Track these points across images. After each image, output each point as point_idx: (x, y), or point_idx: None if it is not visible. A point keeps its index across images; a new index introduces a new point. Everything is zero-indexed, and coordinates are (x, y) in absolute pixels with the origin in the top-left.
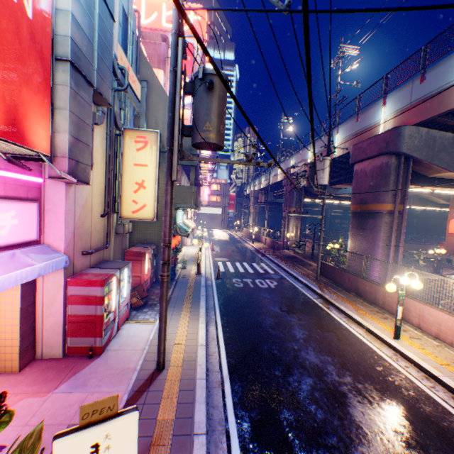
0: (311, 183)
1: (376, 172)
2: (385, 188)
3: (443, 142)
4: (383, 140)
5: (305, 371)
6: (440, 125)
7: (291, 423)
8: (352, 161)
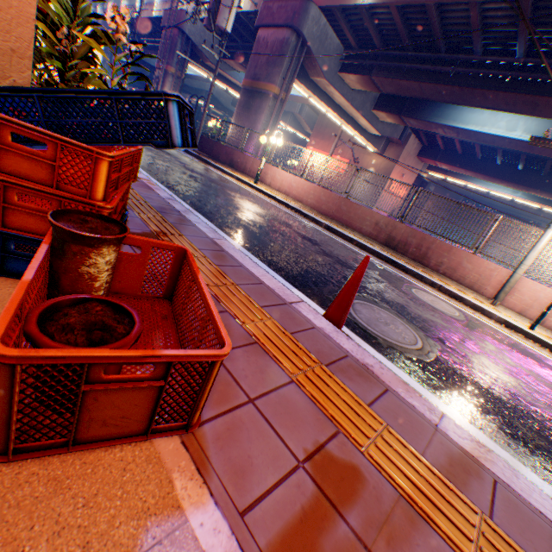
0: (212, 22)
1: (277, 48)
2: (280, 69)
3: (331, 46)
4: (293, 10)
5: (192, 174)
6: (335, 25)
7: (185, 181)
8: (259, 23)
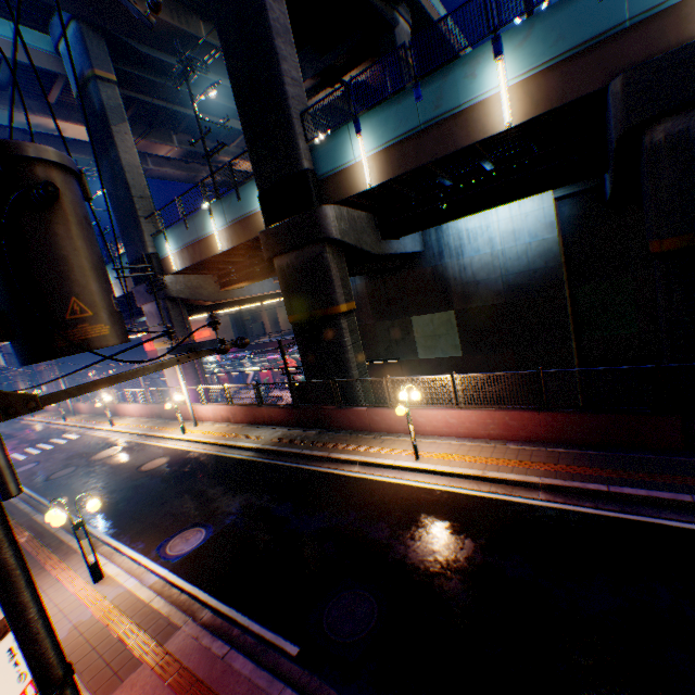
0: None
1: None
2: None
3: None
4: None
5: None
6: None
7: None
8: None
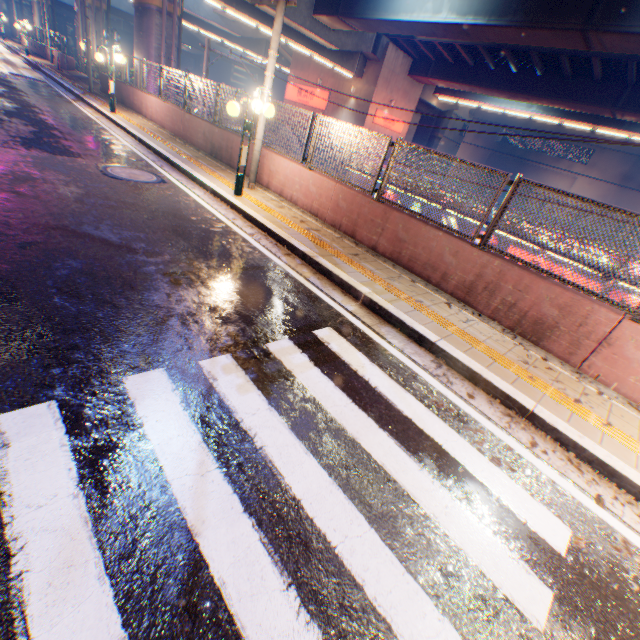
0: None
1: None
2: None
3: None
4: None
5: None
6: None
7: None
8: None
